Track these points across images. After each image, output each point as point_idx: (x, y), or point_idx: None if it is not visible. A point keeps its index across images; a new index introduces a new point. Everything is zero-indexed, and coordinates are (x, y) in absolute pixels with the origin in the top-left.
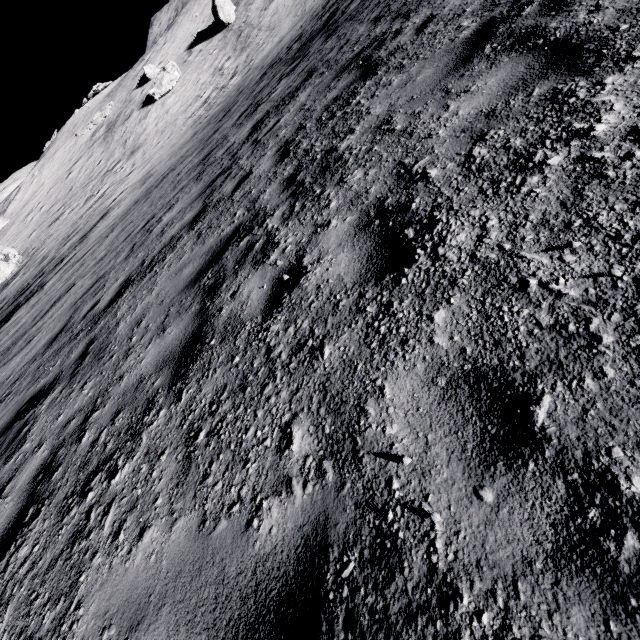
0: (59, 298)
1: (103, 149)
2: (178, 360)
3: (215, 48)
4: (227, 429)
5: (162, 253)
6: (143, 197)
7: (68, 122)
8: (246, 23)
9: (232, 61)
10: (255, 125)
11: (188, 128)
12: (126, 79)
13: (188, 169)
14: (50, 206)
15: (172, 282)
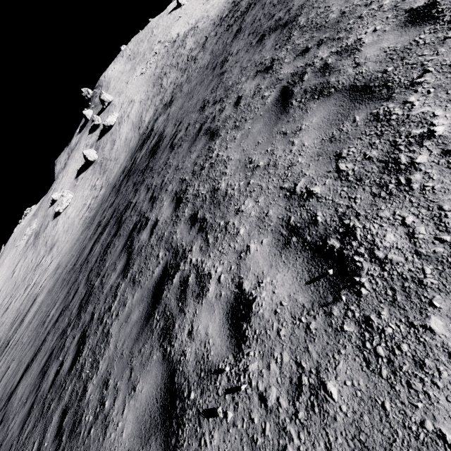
0: (1, 379)
1: (33, 251)
2: (24, 419)
3: (90, 175)
4: (24, 449)
5: (42, 344)
6: (51, 288)
7: (10, 238)
8: (103, 158)
9: (99, 180)
10: (92, 245)
11: (80, 226)
12: (43, 203)
13: (69, 270)
14: (2, 300)
15: (37, 368)
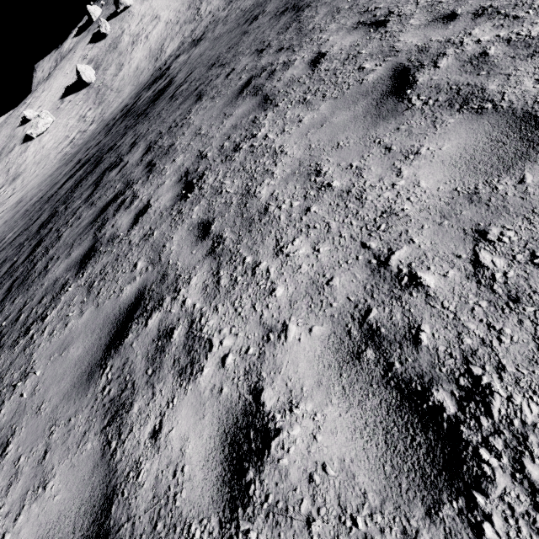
0: None
1: None
2: None
3: (81, 100)
4: None
5: None
6: (10, 219)
7: None
8: (103, 84)
9: (92, 111)
10: (66, 181)
11: (57, 161)
12: (11, 118)
13: (34, 202)
14: None
15: None
